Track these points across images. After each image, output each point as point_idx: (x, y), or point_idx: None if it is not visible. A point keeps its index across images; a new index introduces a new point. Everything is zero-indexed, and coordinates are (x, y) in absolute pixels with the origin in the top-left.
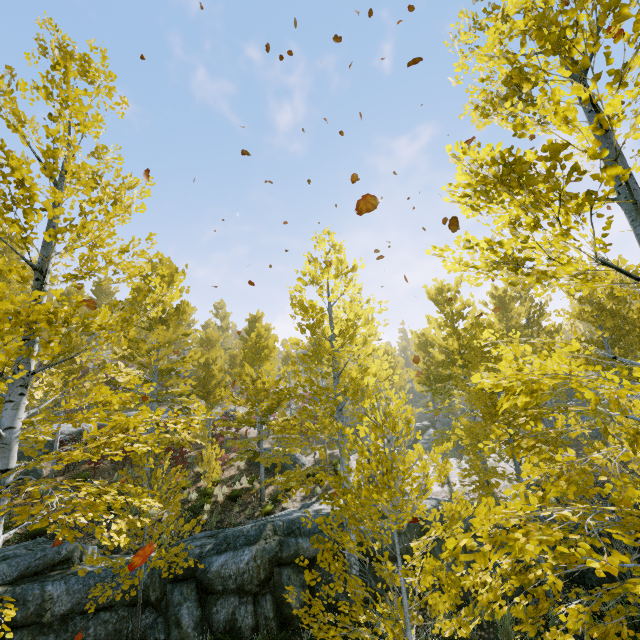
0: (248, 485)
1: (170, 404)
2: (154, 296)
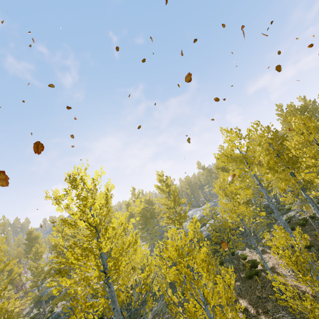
0: (37, 312)
1: None
2: (15, 271)
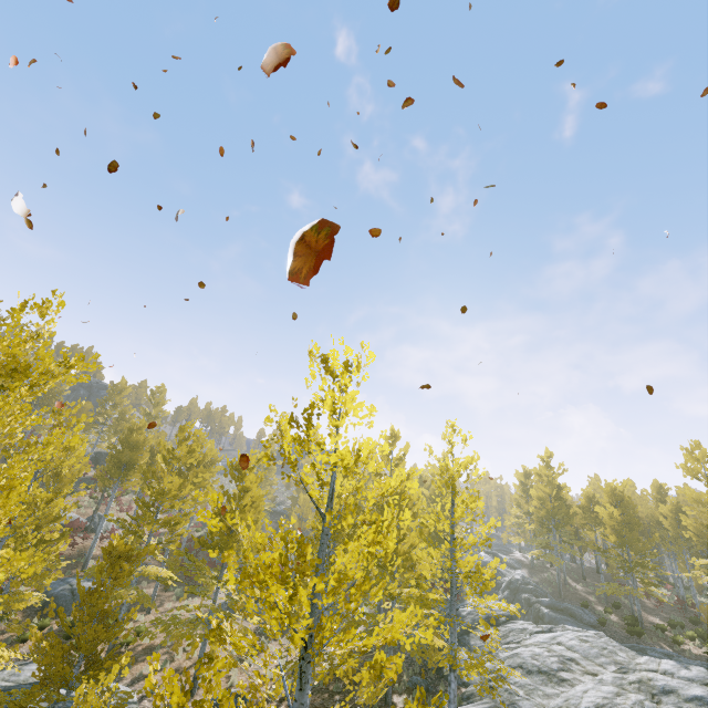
0: None
1: None
2: None
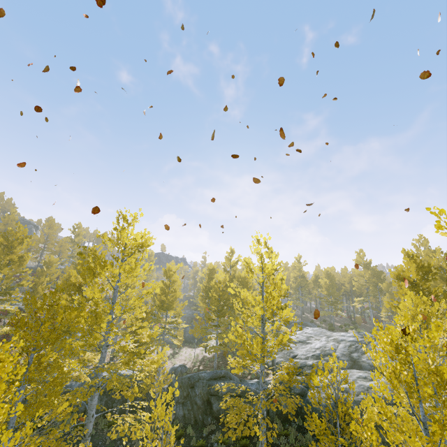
0: None
1: (2, 310)
2: None
